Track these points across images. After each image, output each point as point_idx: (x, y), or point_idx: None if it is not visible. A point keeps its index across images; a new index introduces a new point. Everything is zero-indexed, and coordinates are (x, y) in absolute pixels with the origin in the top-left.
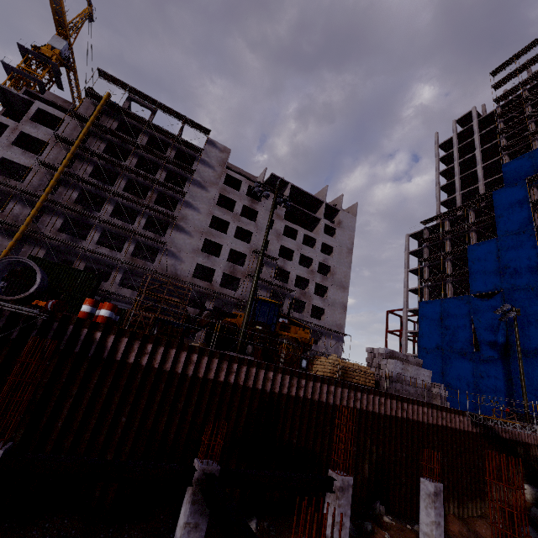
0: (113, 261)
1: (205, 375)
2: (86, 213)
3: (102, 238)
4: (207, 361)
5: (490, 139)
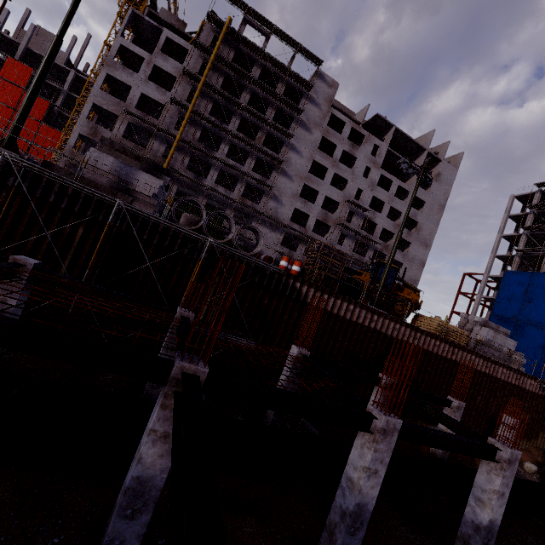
0: (227, 199)
1: (356, 320)
2: (209, 154)
3: None
4: (358, 311)
5: None
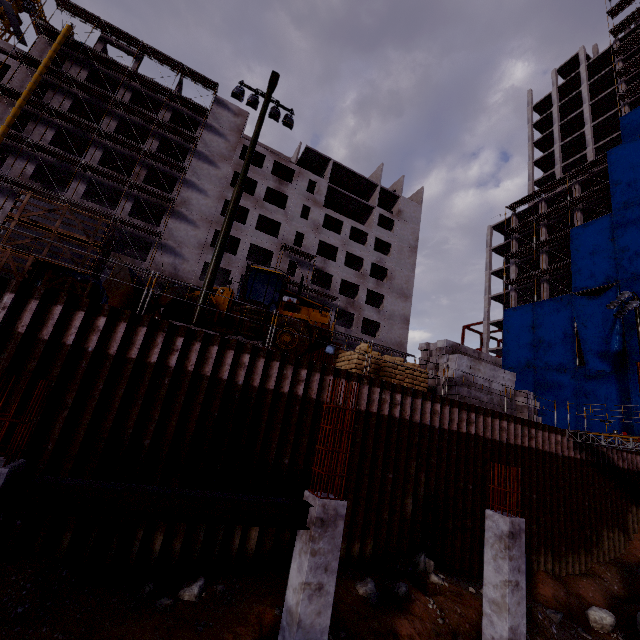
0: None
1: (122, 352)
2: (43, 191)
3: None
4: (125, 330)
5: (603, 90)
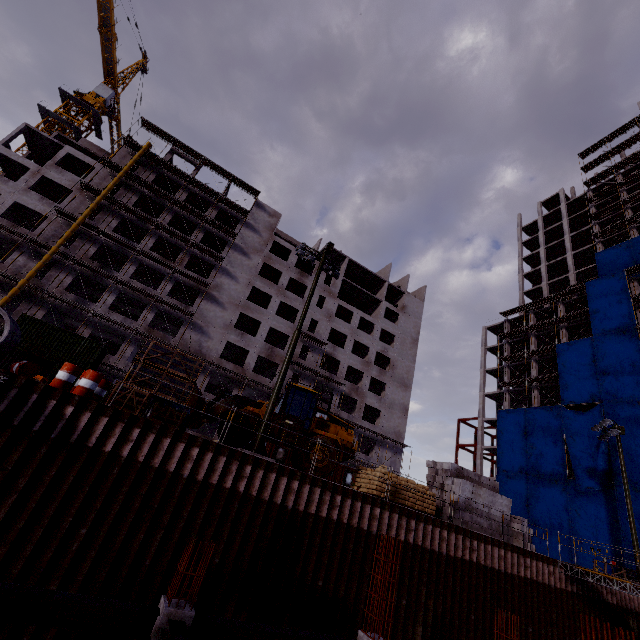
0: (125, 330)
1: (206, 477)
2: (101, 272)
3: (119, 303)
4: (211, 459)
5: (581, 225)
